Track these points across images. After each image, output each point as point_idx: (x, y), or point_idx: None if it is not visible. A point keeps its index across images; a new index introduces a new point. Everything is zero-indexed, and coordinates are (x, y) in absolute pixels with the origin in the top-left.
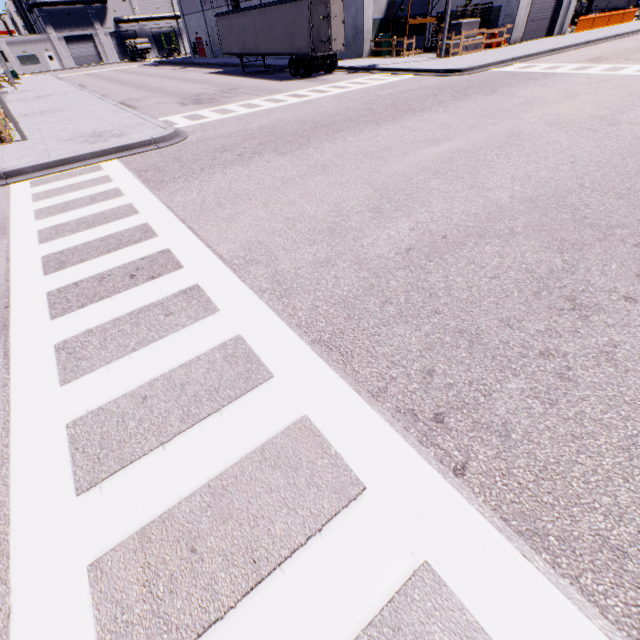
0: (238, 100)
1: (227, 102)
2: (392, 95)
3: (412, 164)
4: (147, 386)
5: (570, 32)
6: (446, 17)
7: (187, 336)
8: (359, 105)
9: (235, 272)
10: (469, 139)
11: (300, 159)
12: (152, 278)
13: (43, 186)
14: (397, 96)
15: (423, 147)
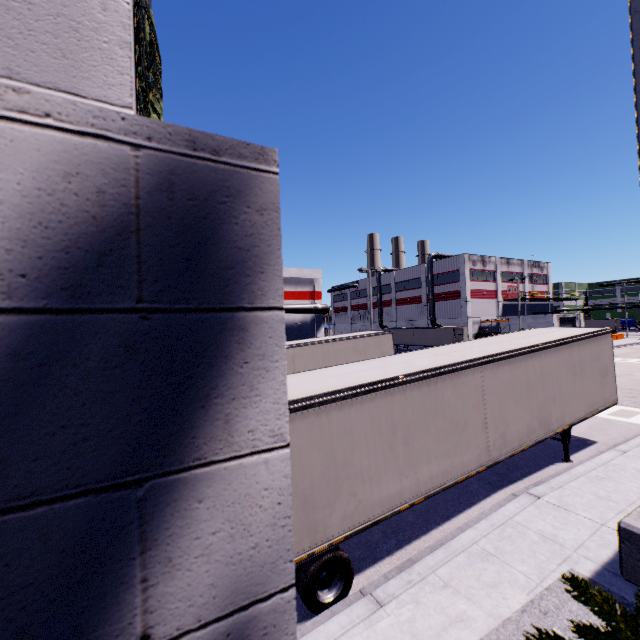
0: None
1: None
2: None
3: None
4: None
5: None
6: None
7: None
8: None
9: None
10: None
11: None
12: None
13: None
14: None
15: None
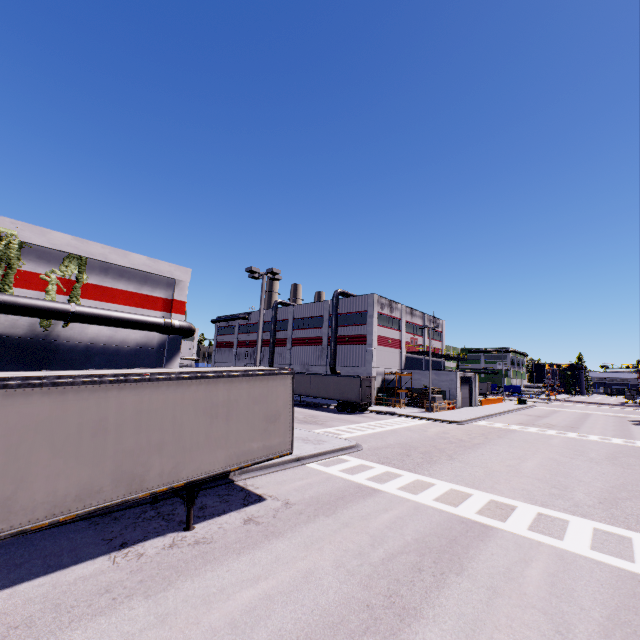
0: (337, 424)
1: (332, 425)
2: (441, 432)
3: (531, 469)
4: (594, 540)
5: (479, 405)
6: (429, 393)
7: (575, 527)
8: (433, 436)
9: (545, 508)
10: (536, 460)
11: (465, 463)
12: (512, 509)
13: (333, 467)
14: (446, 433)
15: (520, 462)
